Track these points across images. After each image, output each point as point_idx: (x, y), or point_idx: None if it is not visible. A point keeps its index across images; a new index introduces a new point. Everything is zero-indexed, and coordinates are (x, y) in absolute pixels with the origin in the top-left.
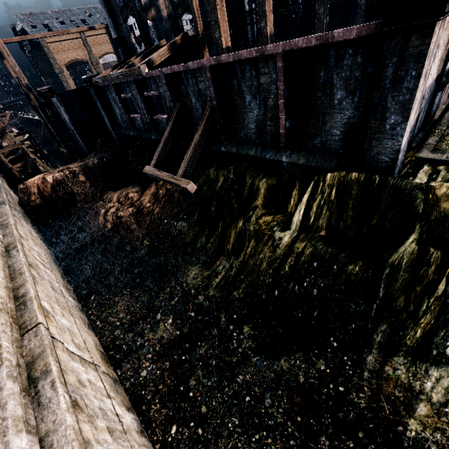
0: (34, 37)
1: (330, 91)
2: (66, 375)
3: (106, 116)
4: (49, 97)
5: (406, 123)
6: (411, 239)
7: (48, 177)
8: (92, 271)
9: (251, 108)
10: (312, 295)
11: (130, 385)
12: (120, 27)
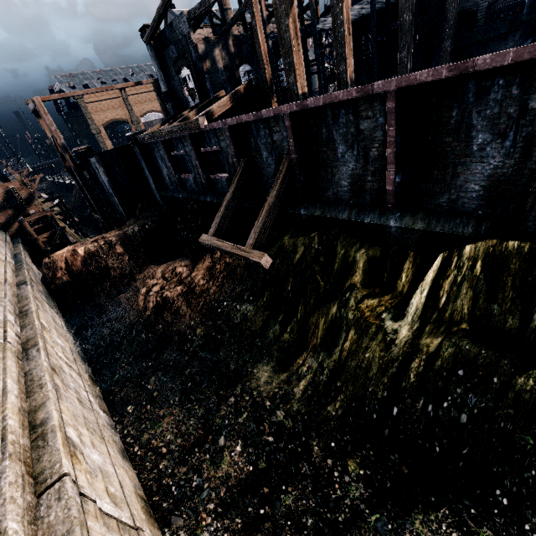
0: (75, 94)
1: (466, 134)
2: None
3: (151, 177)
4: (87, 157)
5: None
6: None
7: (79, 249)
8: (128, 371)
9: (345, 161)
10: (459, 420)
11: None
12: (171, 79)
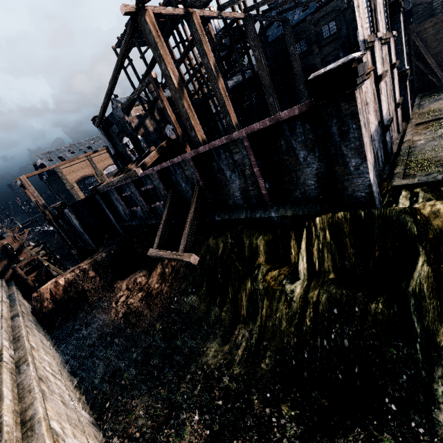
0: (50, 168)
1: (294, 153)
2: None
3: (111, 214)
4: (62, 209)
5: (366, 163)
6: (420, 262)
7: (60, 280)
8: (105, 373)
9: (233, 180)
10: (345, 348)
11: None
12: (117, 145)
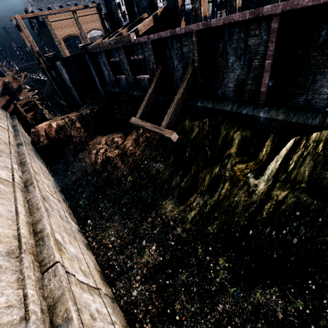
0: (43, 14)
1: None
2: (82, 315)
3: (97, 77)
4: (54, 61)
5: None
6: None
7: (53, 124)
8: (87, 199)
9: (233, 68)
10: (292, 241)
11: (124, 303)
12: (109, 4)
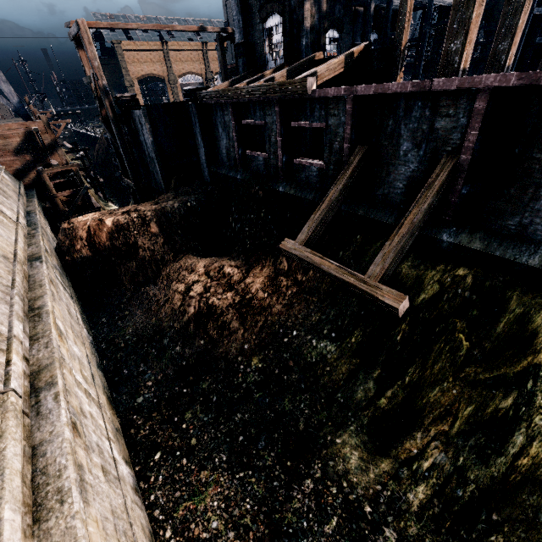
0: (128, 26)
1: None
2: None
3: (204, 147)
4: (131, 107)
5: None
6: None
7: (107, 220)
8: (156, 395)
9: None
10: None
11: None
12: (251, 28)
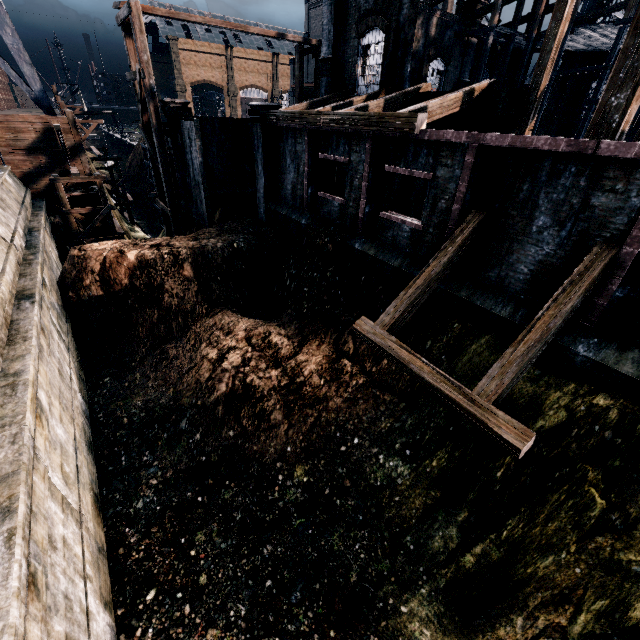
0: (191, 19)
1: None
2: None
3: (264, 178)
4: (181, 117)
5: None
6: None
7: (129, 254)
8: (159, 501)
9: None
10: None
11: None
12: (343, 43)
